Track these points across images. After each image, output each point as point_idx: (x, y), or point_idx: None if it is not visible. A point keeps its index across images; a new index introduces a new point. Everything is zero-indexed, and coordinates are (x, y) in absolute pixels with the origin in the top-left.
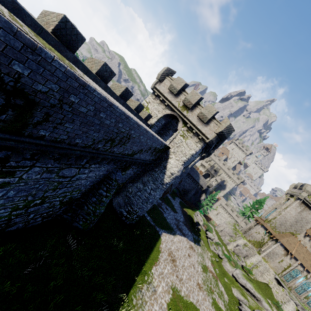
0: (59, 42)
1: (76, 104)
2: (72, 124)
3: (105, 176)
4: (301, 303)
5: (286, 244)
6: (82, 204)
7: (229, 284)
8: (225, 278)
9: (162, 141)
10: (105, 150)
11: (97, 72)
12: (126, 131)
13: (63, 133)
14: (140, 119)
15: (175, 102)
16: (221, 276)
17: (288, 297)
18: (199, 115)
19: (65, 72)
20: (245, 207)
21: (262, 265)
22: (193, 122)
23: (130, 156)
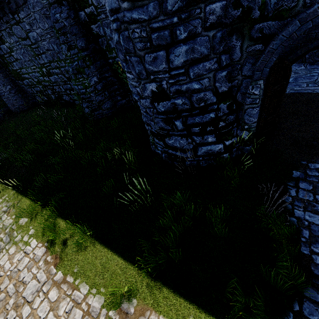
0: None
1: None
2: None
3: None
4: None
5: None
6: None
7: None
8: None
9: None
10: None
11: None
12: None
13: None
14: None
15: None
16: None
17: None
18: None
19: None
20: None
21: None
22: None
23: None
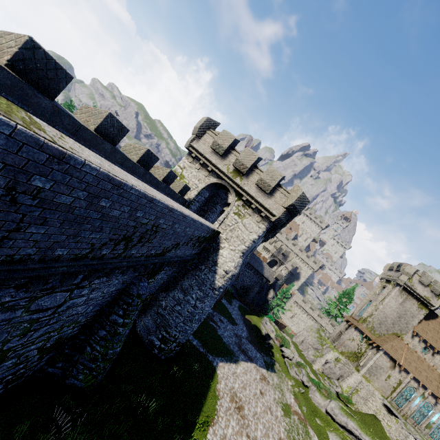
0: (22, 81)
1: (46, 191)
2: (43, 226)
3: (120, 291)
4: (423, 438)
5: (391, 352)
6: (82, 344)
7: (323, 427)
8: (316, 418)
9: (208, 226)
10: (116, 256)
11: (97, 128)
12: (150, 222)
13: (26, 244)
14: (172, 194)
15: (222, 165)
16: (311, 417)
17: (405, 431)
18: (259, 183)
19: (12, 135)
20: (329, 303)
21: (363, 387)
22: (251, 193)
23: (161, 256)
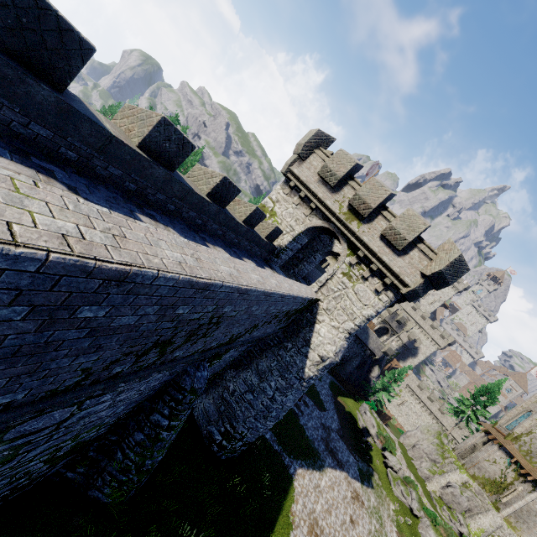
0: None
1: None
2: None
3: (167, 382)
4: None
5: None
6: (113, 447)
7: None
8: None
9: (303, 297)
10: (145, 367)
11: (143, 143)
12: (205, 315)
13: None
14: (256, 240)
15: (333, 202)
16: None
17: None
18: (387, 232)
19: None
20: (460, 400)
21: (504, 535)
22: (372, 247)
23: (227, 344)
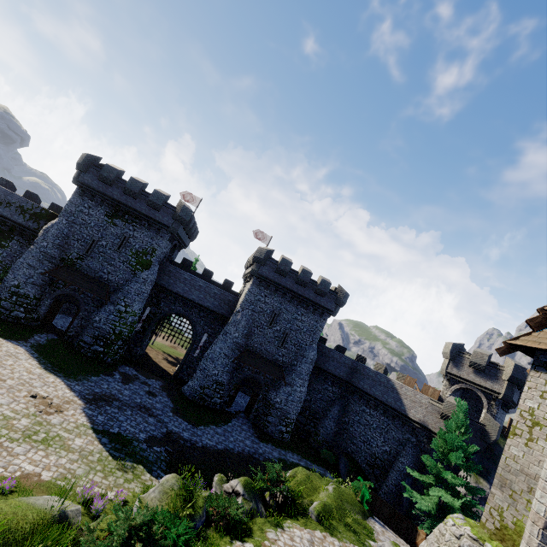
0: None
1: None
2: None
3: None
4: None
5: None
6: None
7: None
8: None
9: (25, 199)
10: None
11: None
12: None
13: None
14: None
15: None
16: None
17: None
18: None
19: None
20: None
21: None
22: None
23: None
